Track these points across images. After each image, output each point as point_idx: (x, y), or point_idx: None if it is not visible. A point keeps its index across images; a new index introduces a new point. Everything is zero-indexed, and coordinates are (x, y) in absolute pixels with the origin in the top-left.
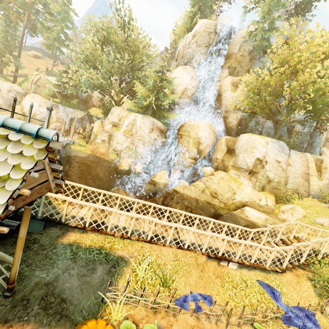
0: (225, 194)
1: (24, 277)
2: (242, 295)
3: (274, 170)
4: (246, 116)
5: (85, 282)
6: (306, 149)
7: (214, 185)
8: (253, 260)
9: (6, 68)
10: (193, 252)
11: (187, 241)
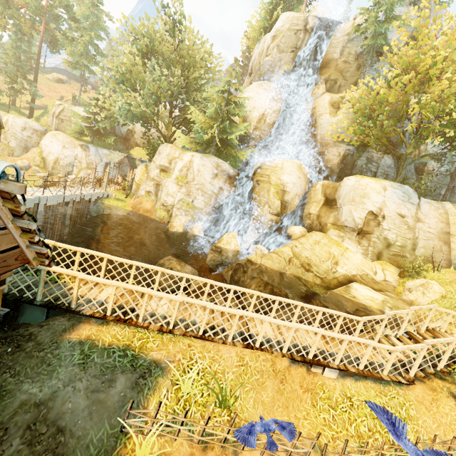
0: (322, 265)
1: (6, 394)
2: (345, 420)
3: (396, 228)
4: (353, 151)
5: (97, 401)
6: (444, 196)
7: (305, 252)
8: (362, 365)
9: (19, 97)
10: (269, 352)
11: (259, 337)
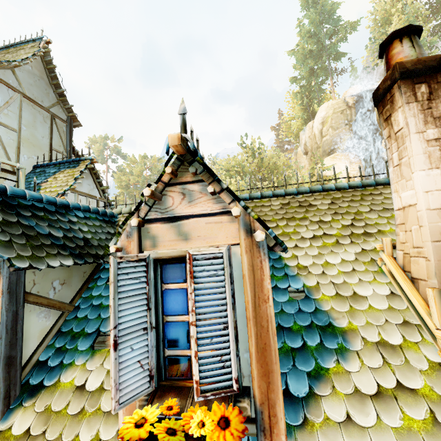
0: None
1: None
2: None
3: None
4: None
5: None
6: None
7: None
8: None
9: None
10: None
11: None
